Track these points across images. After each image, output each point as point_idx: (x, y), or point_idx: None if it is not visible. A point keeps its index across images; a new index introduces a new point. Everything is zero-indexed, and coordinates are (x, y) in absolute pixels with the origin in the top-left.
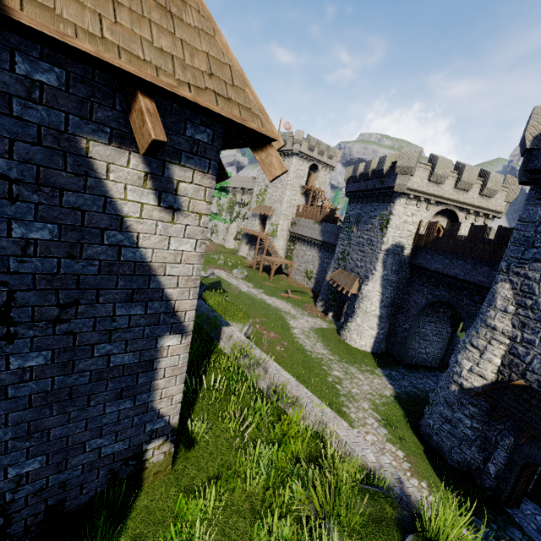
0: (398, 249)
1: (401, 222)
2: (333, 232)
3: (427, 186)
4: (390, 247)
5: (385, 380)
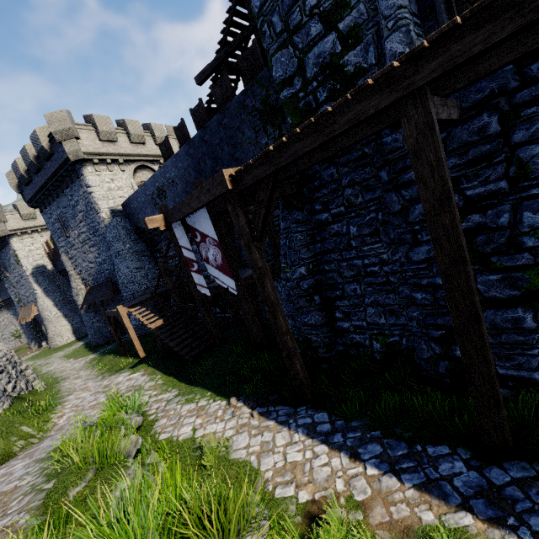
0: (41, 269)
1: (28, 252)
2: (5, 288)
3: (26, 223)
4: (33, 270)
5: (80, 343)
